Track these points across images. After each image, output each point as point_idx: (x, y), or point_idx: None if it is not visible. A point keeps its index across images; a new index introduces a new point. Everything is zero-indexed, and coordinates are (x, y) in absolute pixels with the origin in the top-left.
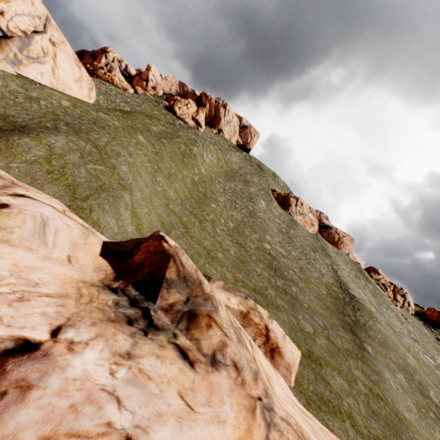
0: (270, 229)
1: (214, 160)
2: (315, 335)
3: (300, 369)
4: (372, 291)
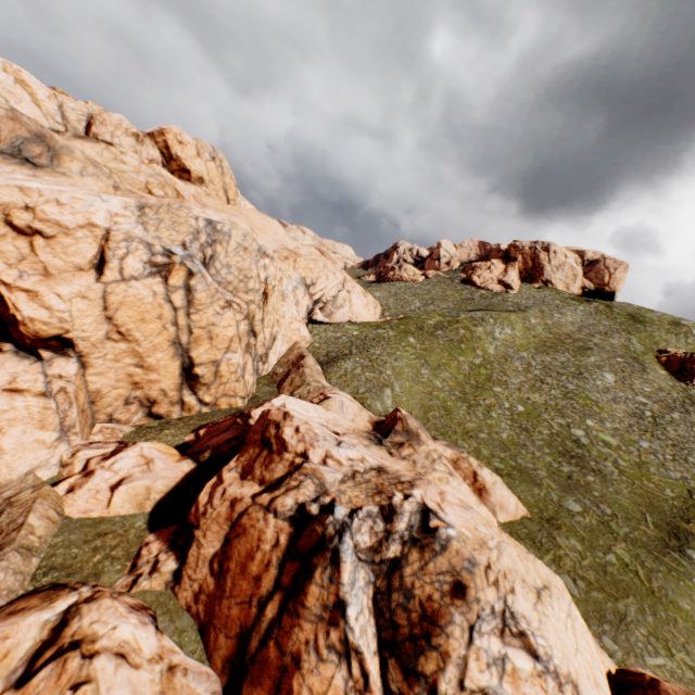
0: (603, 413)
1: (516, 333)
2: (580, 514)
3: (523, 520)
4: None
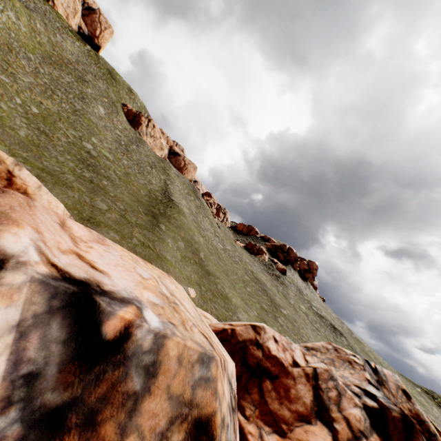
0: (102, 136)
1: (22, 26)
2: (109, 212)
3: None
4: (198, 205)
